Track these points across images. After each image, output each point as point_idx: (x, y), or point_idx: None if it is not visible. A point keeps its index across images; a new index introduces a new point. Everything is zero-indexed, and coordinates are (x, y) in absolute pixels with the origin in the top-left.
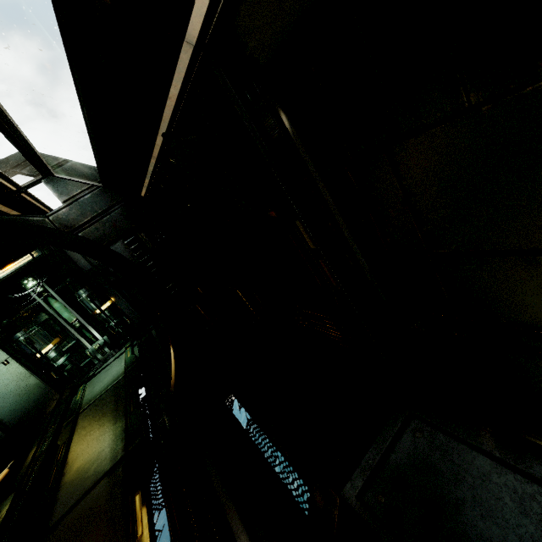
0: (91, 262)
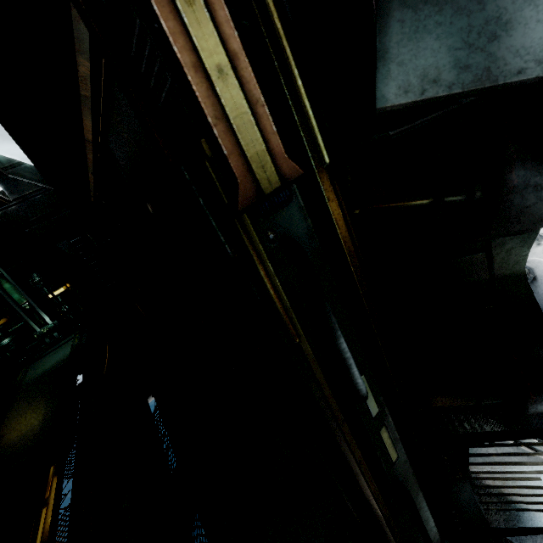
0: None
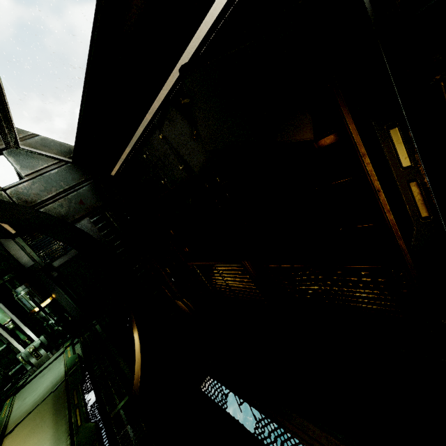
0: (34, 259)
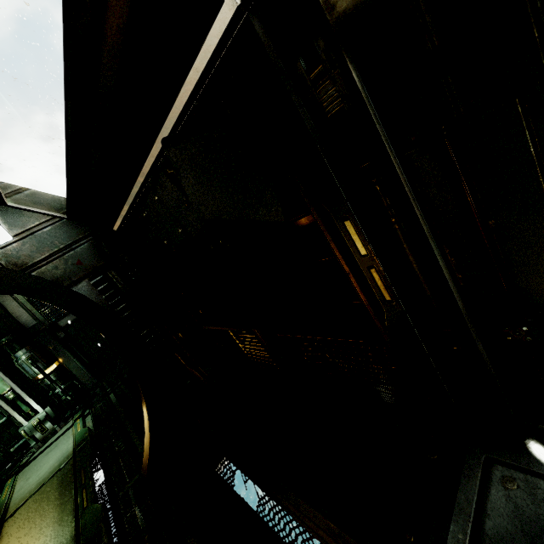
0: (36, 317)
